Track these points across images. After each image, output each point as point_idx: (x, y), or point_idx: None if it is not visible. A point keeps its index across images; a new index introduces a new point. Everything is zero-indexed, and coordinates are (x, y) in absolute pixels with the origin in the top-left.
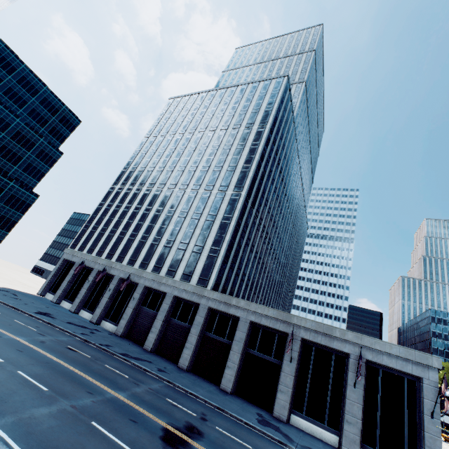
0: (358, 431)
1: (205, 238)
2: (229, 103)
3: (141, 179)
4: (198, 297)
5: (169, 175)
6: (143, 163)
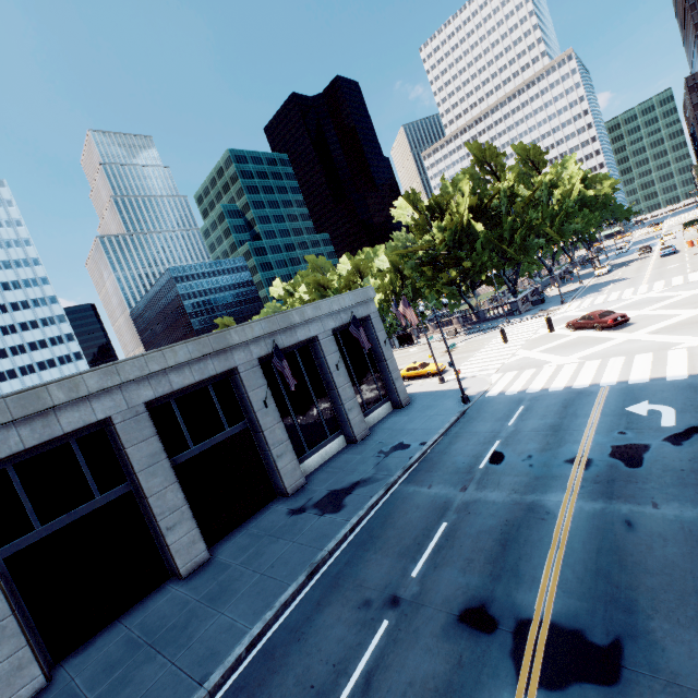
0: (359, 409)
1: None
2: None
3: None
4: None
5: None
6: None
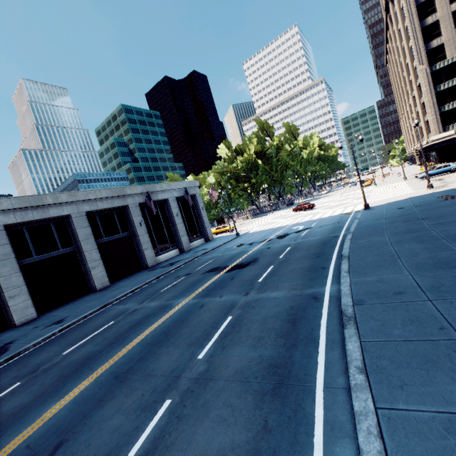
0: (187, 237)
1: None
2: None
3: None
4: None
5: None
6: None
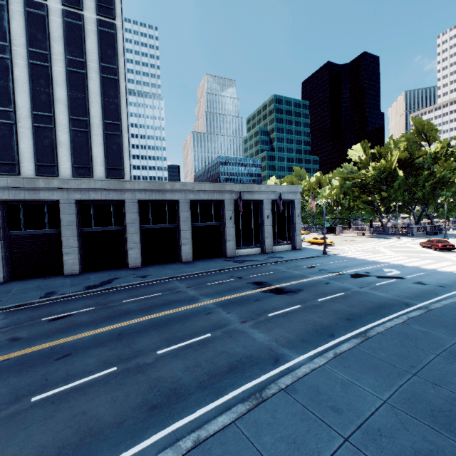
0: (271, 239)
1: (84, 105)
2: None
3: None
4: (118, 193)
5: None
6: None
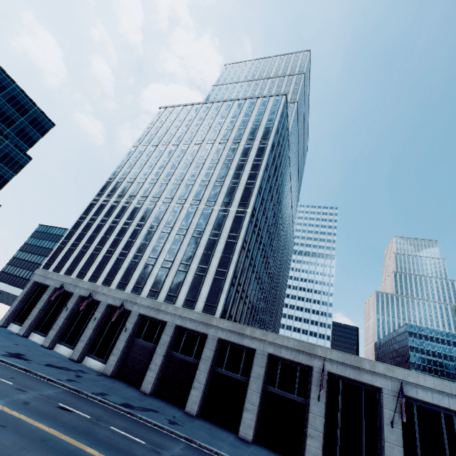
0: None
1: (209, 258)
2: (226, 117)
3: (130, 191)
4: (205, 327)
5: (163, 187)
6: (132, 174)
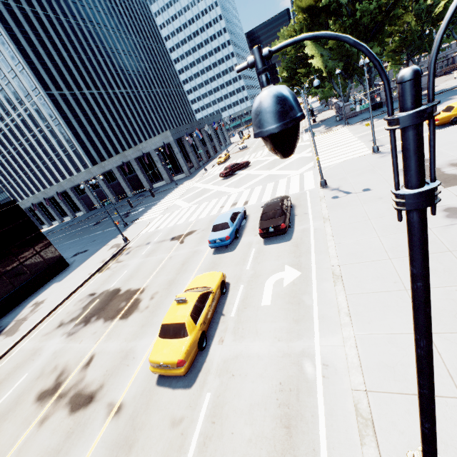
0: (166, 175)
1: (61, 143)
2: None
3: None
4: (92, 175)
5: None
6: None
